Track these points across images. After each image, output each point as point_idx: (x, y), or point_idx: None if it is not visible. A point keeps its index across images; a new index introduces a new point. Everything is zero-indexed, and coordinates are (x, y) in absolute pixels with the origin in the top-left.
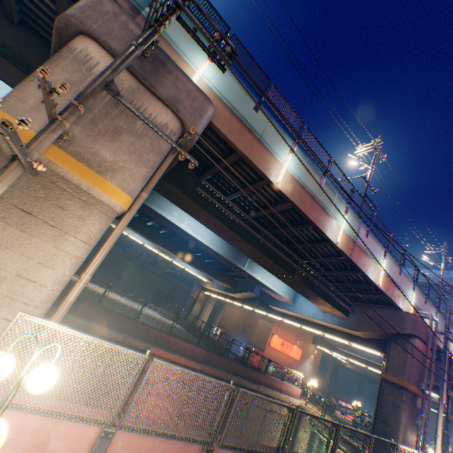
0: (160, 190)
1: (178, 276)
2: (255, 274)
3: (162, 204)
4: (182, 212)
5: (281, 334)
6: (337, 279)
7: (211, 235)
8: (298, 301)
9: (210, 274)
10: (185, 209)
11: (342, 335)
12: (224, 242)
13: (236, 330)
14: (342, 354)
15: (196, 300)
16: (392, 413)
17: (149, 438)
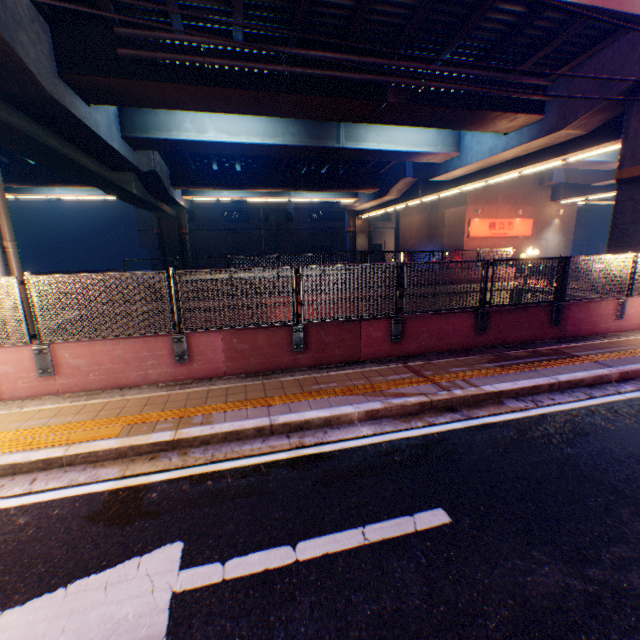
0: (101, 99)
1: (327, 218)
2: (366, 145)
3: (160, 123)
4: (196, 117)
5: (485, 215)
6: (485, 51)
7: (259, 125)
8: (464, 145)
9: (339, 188)
10: (156, 105)
11: (547, 155)
12: (286, 123)
13: (421, 243)
14: (607, 192)
15: (355, 234)
16: (632, 228)
17: (99, 346)
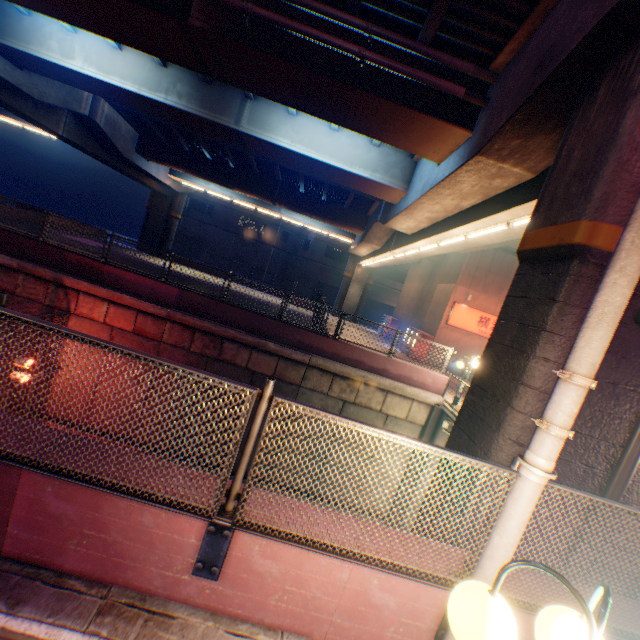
0: None
1: (346, 259)
2: (275, 138)
3: (23, 32)
4: (67, 37)
5: (479, 304)
6: None
7: (140, 70)
8: (412, 181)
9: (316, 214)
10: None
11: (487, 209)
12: (176, 78)
13: (408, 314)
14: None
15: (350, 281)
16: (508, 357)
17: None
